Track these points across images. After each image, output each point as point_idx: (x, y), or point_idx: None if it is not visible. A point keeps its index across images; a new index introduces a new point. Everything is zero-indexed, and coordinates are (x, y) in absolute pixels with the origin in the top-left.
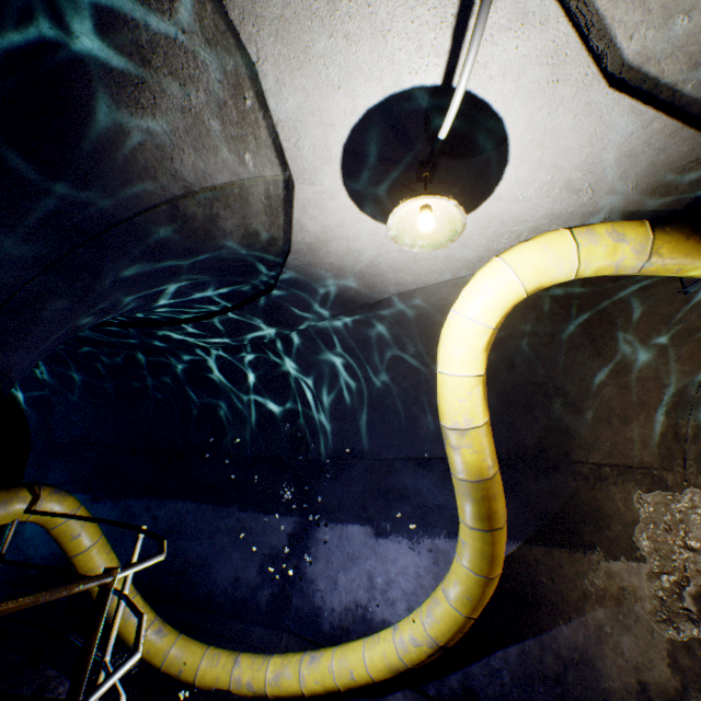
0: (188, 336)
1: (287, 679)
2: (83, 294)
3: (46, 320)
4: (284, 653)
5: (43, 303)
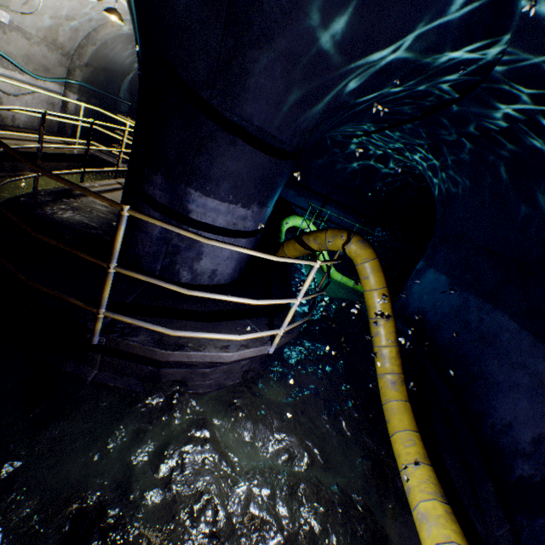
0: (516, 90)
1: (425, 531)
2: (264, 39)
3: (250, 73)
4: (452, 516)
5: (240, 57)
